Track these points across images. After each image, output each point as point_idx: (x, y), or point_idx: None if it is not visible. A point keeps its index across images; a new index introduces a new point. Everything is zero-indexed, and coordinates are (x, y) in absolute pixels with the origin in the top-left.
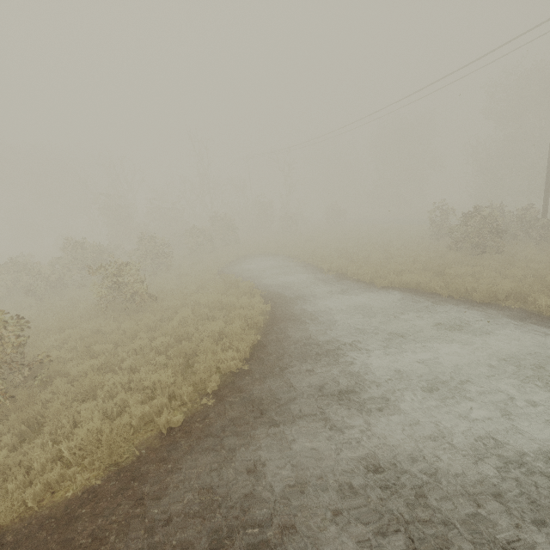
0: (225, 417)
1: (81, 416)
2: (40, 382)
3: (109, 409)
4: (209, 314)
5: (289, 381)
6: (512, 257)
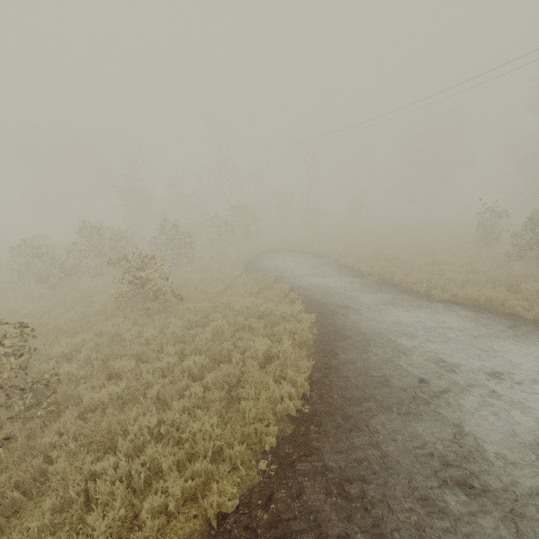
0: (298, 501)
1: (96, 487)
2: (45, 413)
3: (134, 473)
4: (244, 323)
5: (372, 439)
6: None
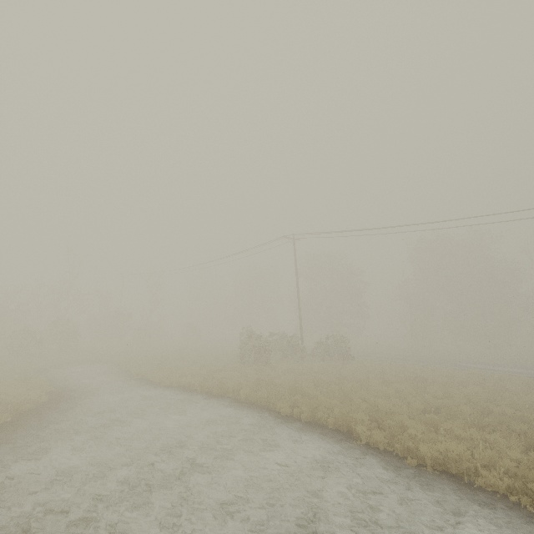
0: None
1: None
2: None
3: None
4: None
5: (4, 444)
6: (270, 368)
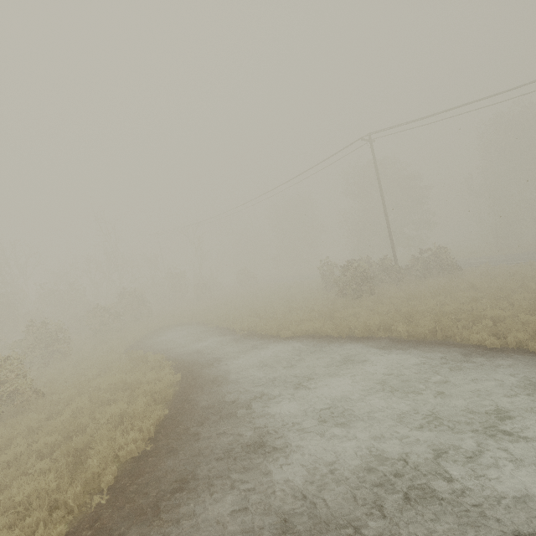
0: (121, 512)
1: None
2: None
3: None
4: (110, 399)
5: (196, 450)
6: (381, 296)
